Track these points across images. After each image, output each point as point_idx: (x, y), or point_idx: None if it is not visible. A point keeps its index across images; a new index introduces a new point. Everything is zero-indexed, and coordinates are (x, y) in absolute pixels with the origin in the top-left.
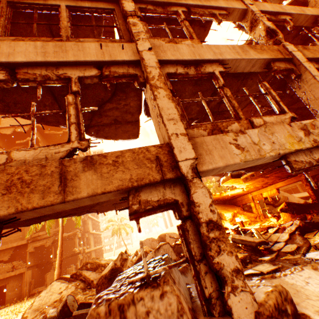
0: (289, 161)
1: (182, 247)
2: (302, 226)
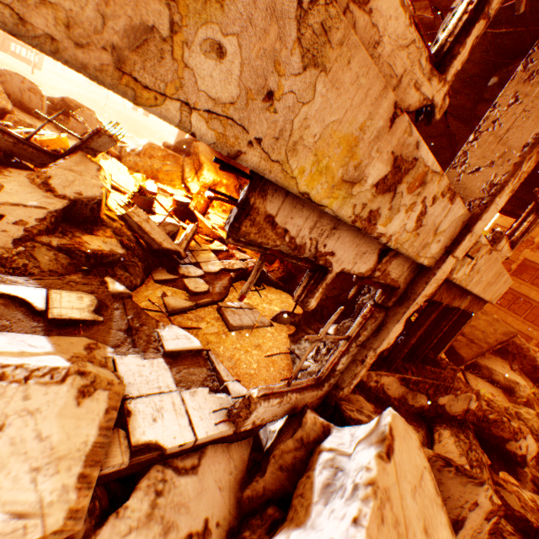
0: (254, 207)
1: (21, 149)
2: (249, 272)
